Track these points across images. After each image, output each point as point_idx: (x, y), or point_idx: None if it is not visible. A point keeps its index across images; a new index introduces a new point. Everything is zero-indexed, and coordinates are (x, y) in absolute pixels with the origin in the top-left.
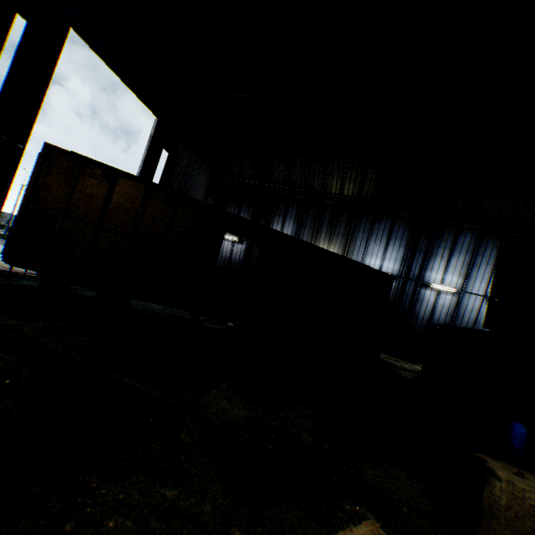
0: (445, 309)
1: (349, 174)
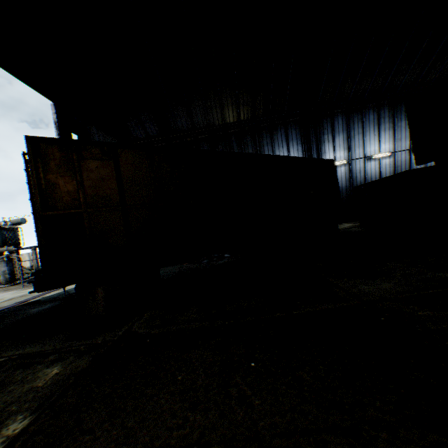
0: (343, 178)
1: (241, 100)
